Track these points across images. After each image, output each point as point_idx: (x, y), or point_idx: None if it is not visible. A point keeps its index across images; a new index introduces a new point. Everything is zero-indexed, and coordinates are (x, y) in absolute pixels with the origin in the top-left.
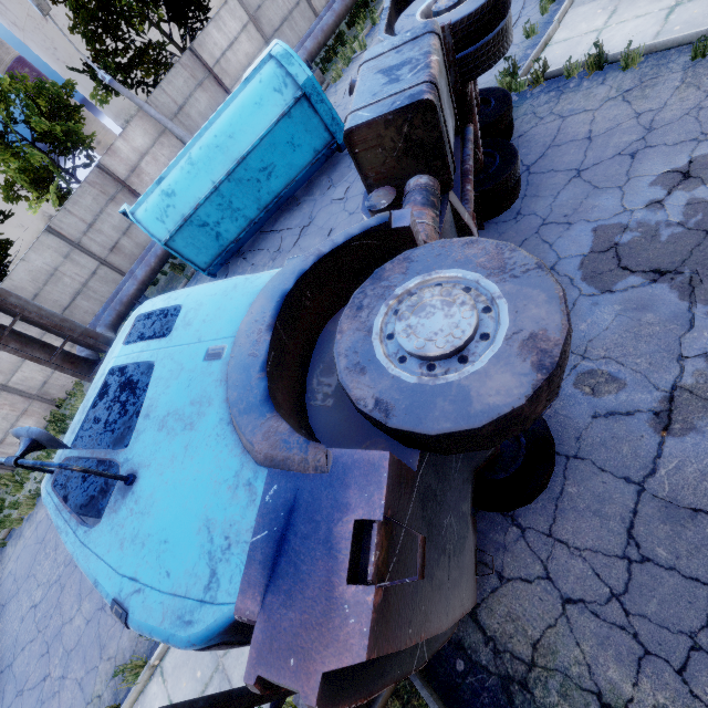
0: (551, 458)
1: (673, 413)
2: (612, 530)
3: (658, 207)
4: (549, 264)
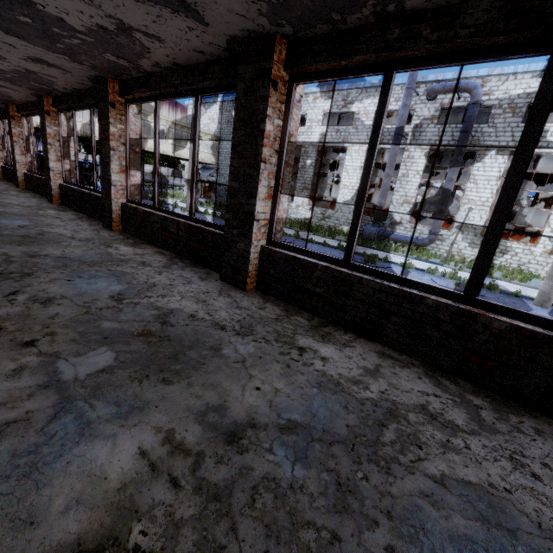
0: None
1: None
2: None
3: None
4: None
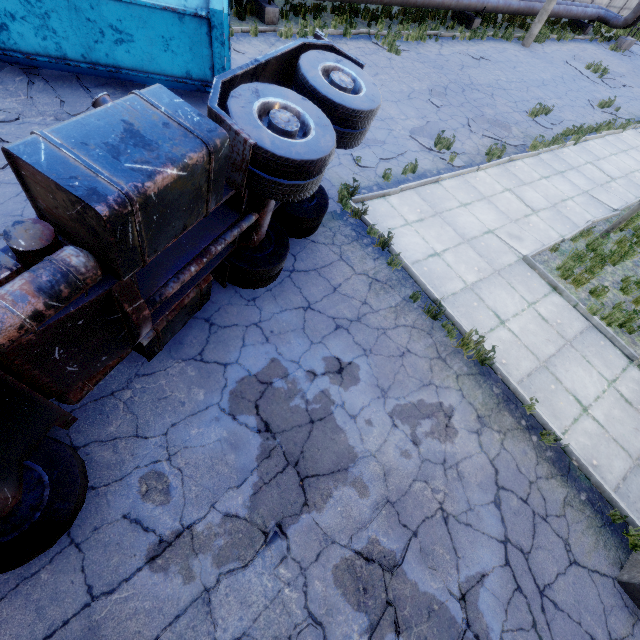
0: (42, 546)
1: (170, 547)
2: (34, 632)
3: (311, 378)
4: (227, 360)
